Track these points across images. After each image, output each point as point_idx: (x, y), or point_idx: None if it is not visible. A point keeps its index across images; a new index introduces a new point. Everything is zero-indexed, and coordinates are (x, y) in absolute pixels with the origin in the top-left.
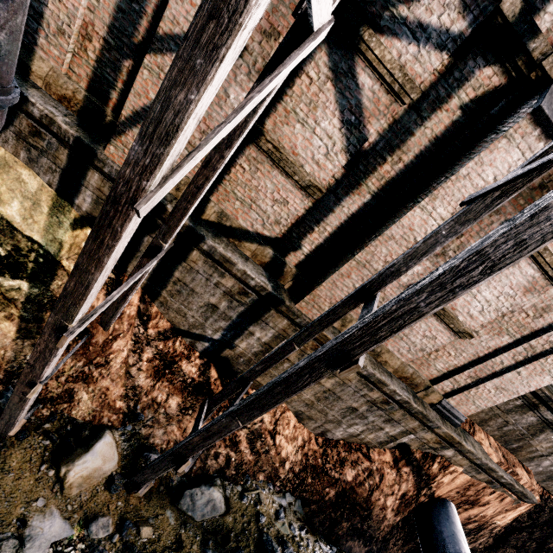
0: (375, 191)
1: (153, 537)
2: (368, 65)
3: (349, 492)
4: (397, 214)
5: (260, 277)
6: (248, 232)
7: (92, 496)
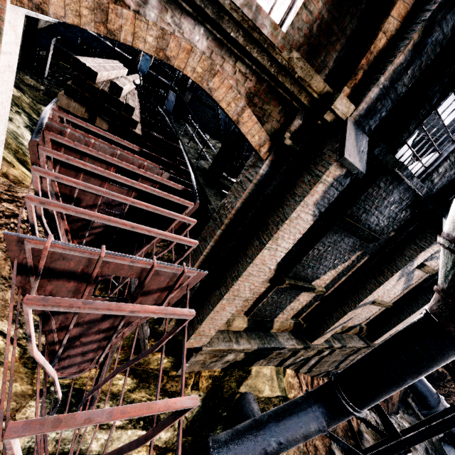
0: (405, 292)
1: None
2: (420, 270)
3: None
4: (418, 301)
5: (361, 343)
6: (351, 326)
7: None
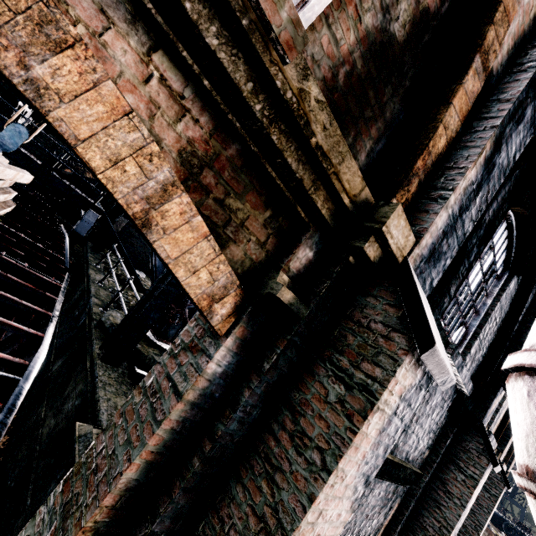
0: None
1: None
2: None
3: None
4: None
5: None
6: None
7: None
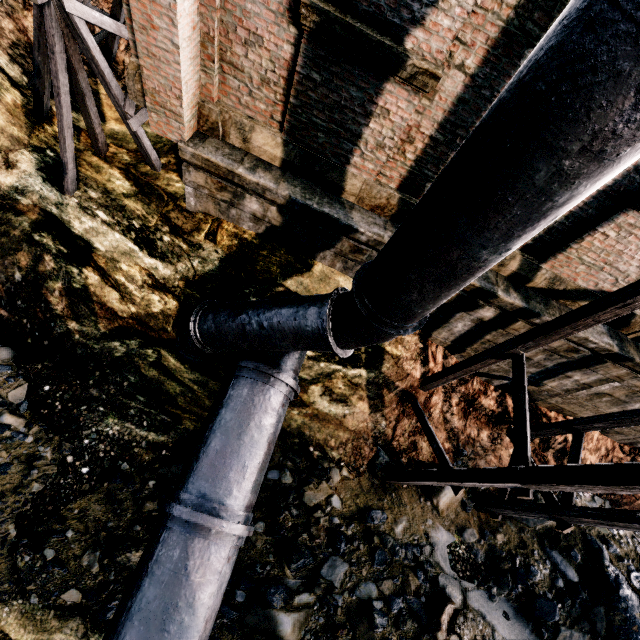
0: None
1: (505, 540)
2: None
3: None
4: None
5: (603, 339)
6: (587, 291)
7: (456, 515)
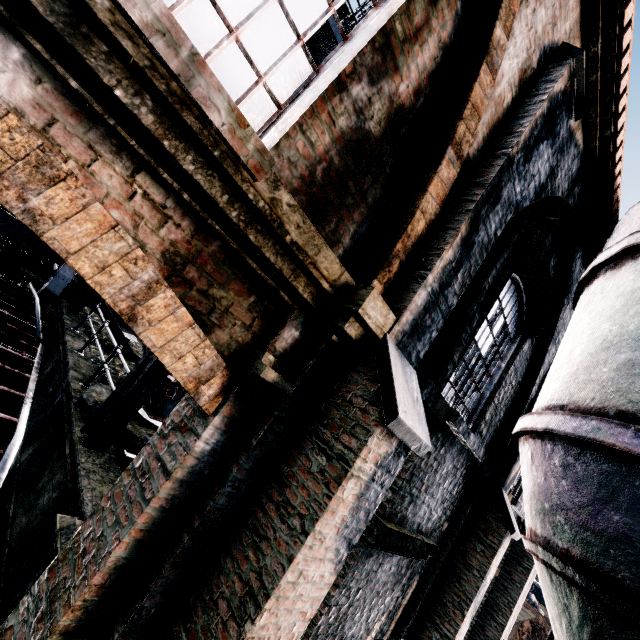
0: None
1: None
2: None
3: None
4: (487, 633)
5: None
6: None
7: None
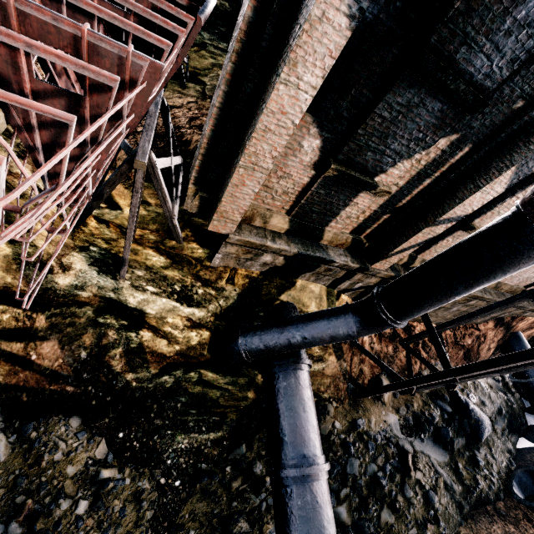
0: None
1: (417, 405)
2: None
3: (470, 349)
4: None
5: None
6: None
7: (393, 402)
